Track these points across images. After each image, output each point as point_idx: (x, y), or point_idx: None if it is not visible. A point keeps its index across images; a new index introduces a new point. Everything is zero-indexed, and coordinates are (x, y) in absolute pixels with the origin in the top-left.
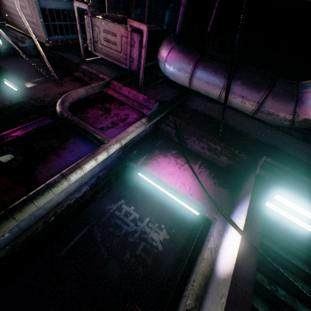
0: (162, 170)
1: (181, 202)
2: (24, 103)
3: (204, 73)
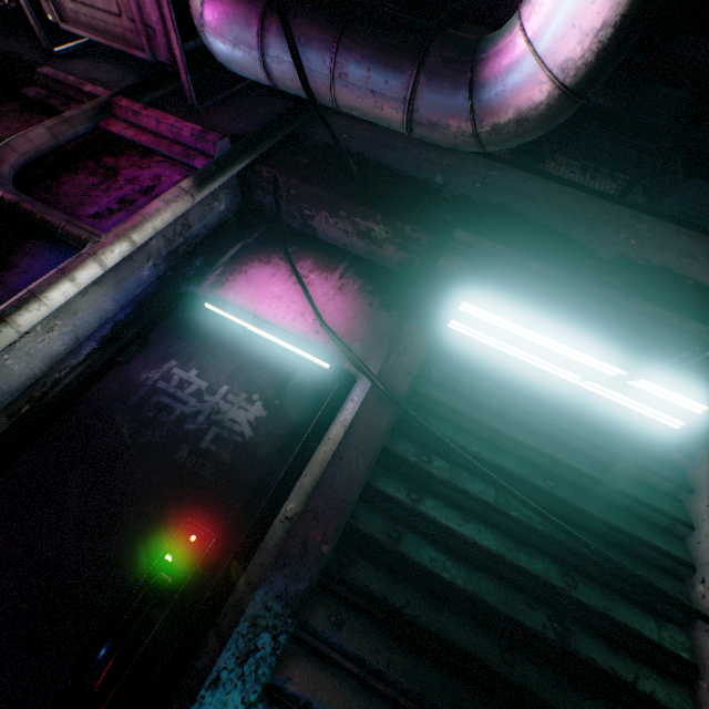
0: (257, 292)
1: (295, 350)
2: None
3: (285, 43)
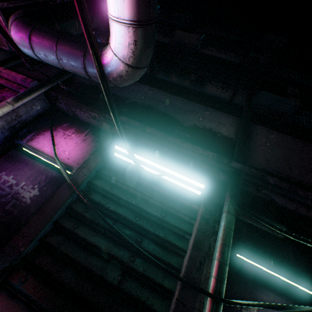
0: (47, 142)
1: (57, 166)
2: None
3: (39, 47)
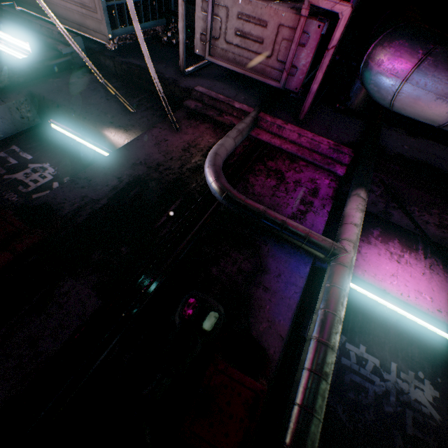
0: (376, 270)
1: (430, 327)
2: (142, 178)
3: None
